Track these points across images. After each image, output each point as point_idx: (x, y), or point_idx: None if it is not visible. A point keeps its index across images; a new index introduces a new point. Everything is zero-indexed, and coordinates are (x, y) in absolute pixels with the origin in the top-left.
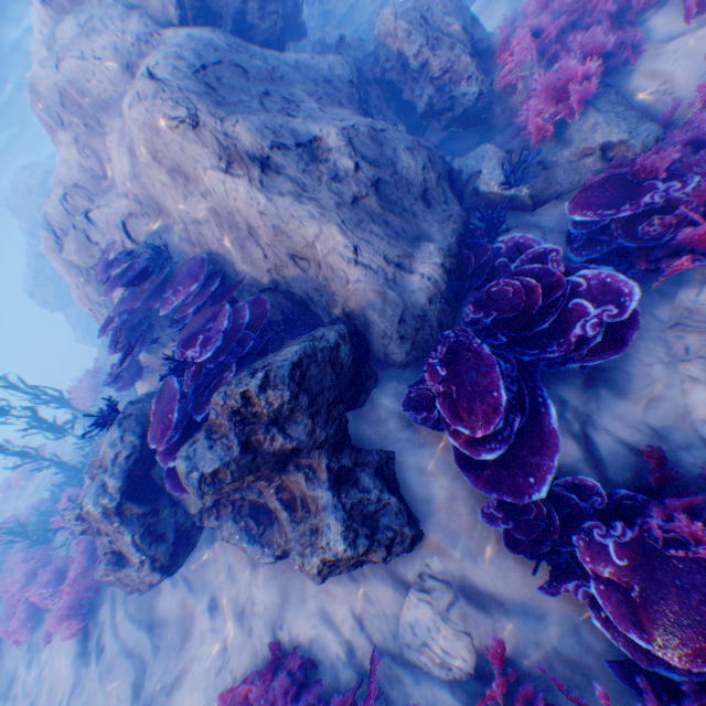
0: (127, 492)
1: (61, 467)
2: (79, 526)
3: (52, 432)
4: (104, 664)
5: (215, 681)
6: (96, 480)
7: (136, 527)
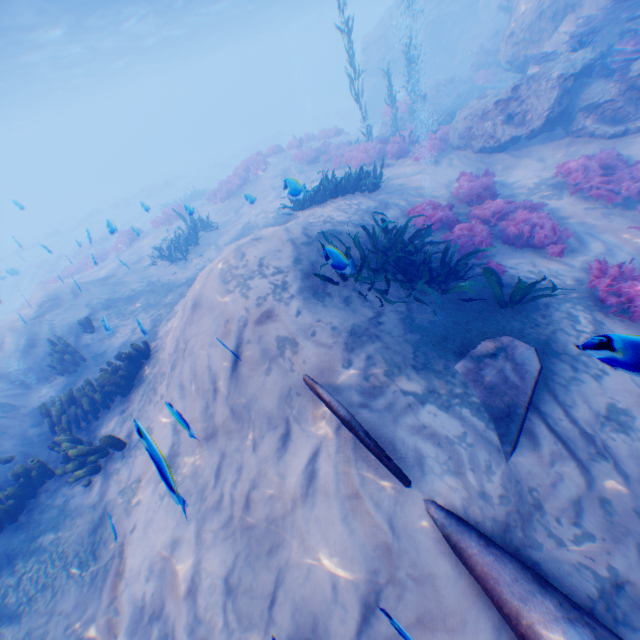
0: (576, 73)
1: (395, 122)
2: (503, 96)
3: (414, 97)
4: (450, 165)
5: (536, 172)
6: (564, 62)
7: (560, 93)
